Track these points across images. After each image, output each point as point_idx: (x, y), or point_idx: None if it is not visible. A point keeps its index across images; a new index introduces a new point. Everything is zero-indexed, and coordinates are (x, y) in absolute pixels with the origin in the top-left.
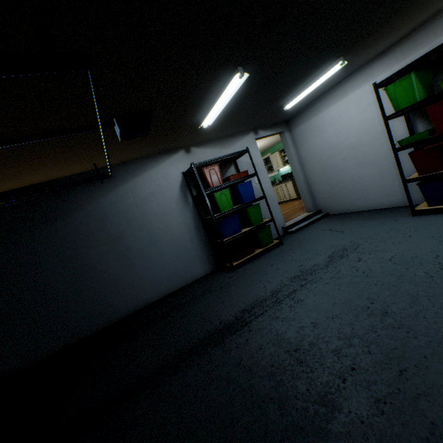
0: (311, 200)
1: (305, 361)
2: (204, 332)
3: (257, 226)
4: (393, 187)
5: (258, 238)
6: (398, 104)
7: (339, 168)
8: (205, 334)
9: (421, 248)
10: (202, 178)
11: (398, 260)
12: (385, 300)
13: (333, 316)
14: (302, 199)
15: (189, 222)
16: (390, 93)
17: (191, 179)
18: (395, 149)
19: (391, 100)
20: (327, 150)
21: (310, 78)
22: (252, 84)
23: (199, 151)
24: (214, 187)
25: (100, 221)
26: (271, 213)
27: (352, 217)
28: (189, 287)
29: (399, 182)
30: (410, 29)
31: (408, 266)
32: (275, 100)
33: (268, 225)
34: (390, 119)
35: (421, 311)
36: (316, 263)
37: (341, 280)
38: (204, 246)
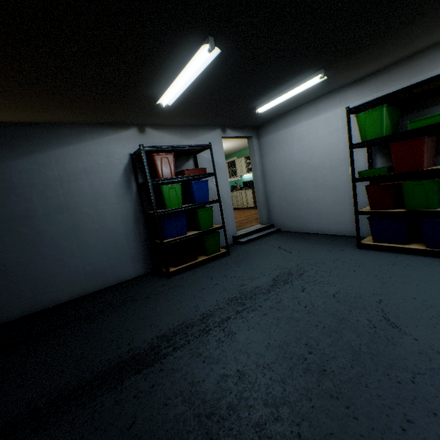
0: (266, 212)
1: (217, 439)
2: (103, 363)
3: (205, 231)
4: (344, 216)
5: (204, 244)
6: (365, 134)
7: (298, 186)
8: (103, 367)
9: (364, 287)
10: (152, 165)
11: (342, 298)
12: (325, 351)
13: (265, 365)
14: (258, 209)
15: (128, 213)
16: (360, 121)
17: (140, 164)
18: (355, 178)
19: (360, 129)
20: (290, 166)
21: (288, 84)
22: (224, 68)
23: (155, 134)
24: (164, 178)
25: (1, 190)
26: (223, 220)
27: (302, 238)
28: (112, 290)
29: (350, 212)
30: (389, 63)
31: (351, 307)
32: (248, 98)
33: (217, 232)
34: (355, 147)
35: (363, 376)
36: (259, 285)
37: (281, 313)
38: (141, 244)
